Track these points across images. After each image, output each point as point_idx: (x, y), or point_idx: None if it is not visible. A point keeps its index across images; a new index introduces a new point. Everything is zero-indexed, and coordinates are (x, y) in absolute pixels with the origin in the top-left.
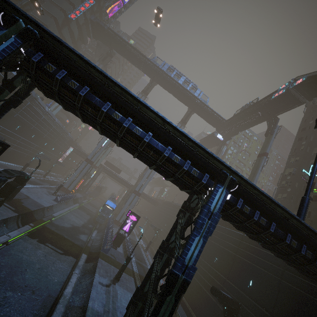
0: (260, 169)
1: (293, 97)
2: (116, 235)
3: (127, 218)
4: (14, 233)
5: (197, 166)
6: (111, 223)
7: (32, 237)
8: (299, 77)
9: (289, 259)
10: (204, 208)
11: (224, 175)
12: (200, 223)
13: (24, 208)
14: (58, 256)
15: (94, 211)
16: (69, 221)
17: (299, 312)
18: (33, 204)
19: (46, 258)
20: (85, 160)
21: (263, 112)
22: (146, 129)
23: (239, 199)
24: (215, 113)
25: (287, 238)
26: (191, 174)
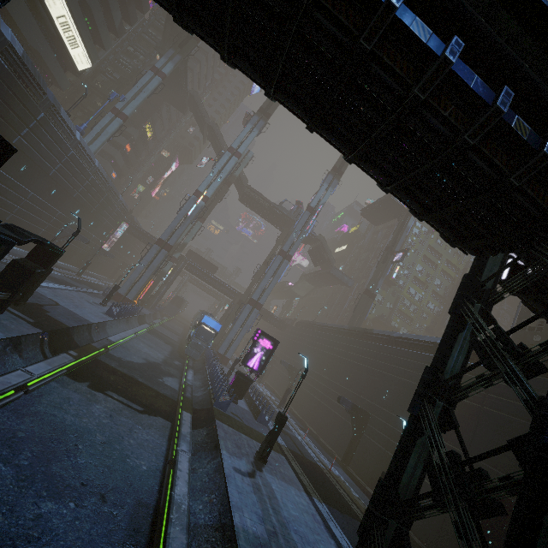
0: None
1: None
2: (235, 377)
3: (255, 344)
4: (39, 367)
5: None
6: (213, 358)
7: (78, 380)
8: None
9: None
10: None
11: None
12: None
13: (52, 322)
14: (136, 417)
15: (176, 339)
16: (139, 352)
17: None
18: (69, 316)
19: (114, 421)
20: (156, 243)
21: None
22: (437, 34)
23: None
24: None
25: None
26: None
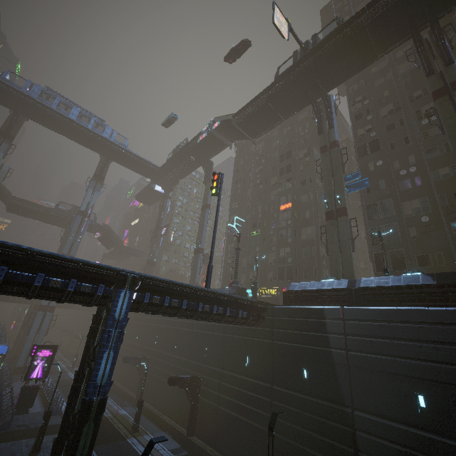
0: (205, 225)
1: (218, 140)
2: (20, 393)
3: (33, 358)
4: None
5: (88, 279)
6: (7, 377)
7: None
8: (216, 118)
9: (212, 320)
10: (107, 320)
11: (123, 277)
12: (106, 337)
13: None
14: None
15: None
16: None
17: (238, 354)
18: None
19: None
20: None
21: (196, 156)
22: None
23: (146, 294)
24: (143, 159)
25: (199, 307)
26: (82, 291)
